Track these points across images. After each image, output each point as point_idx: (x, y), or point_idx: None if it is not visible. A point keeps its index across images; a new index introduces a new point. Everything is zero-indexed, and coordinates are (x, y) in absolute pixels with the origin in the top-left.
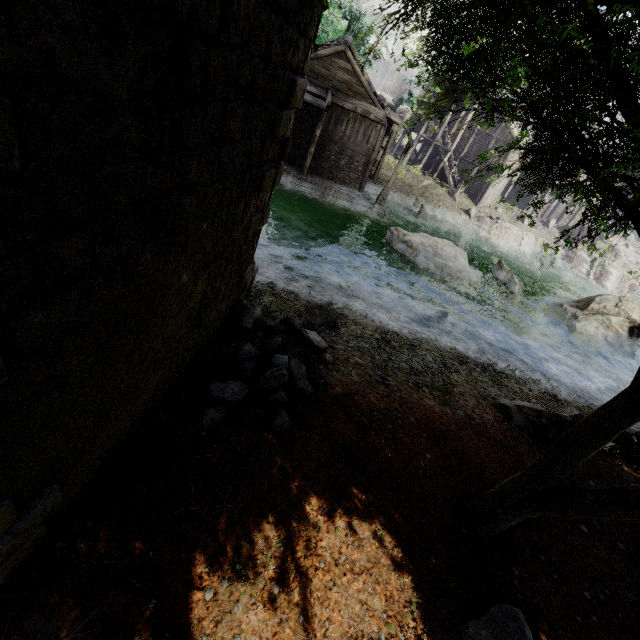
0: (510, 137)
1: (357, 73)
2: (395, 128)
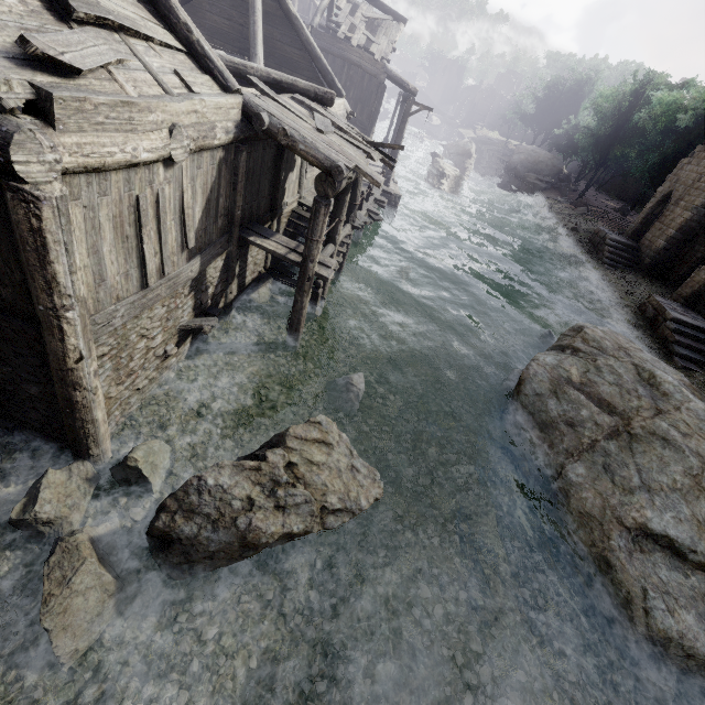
0: (322, 20)
1: None
2: None
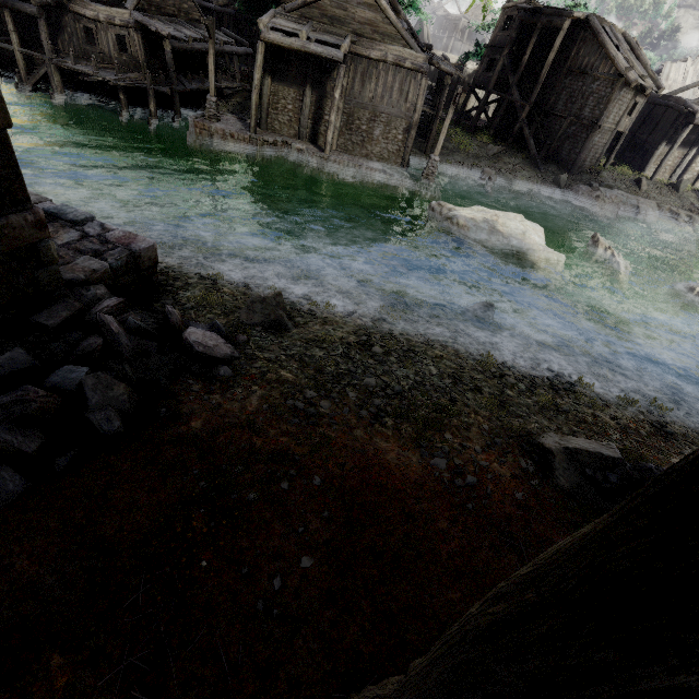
0: (614, 70)
1: (382, 6)
2: (448, 81)
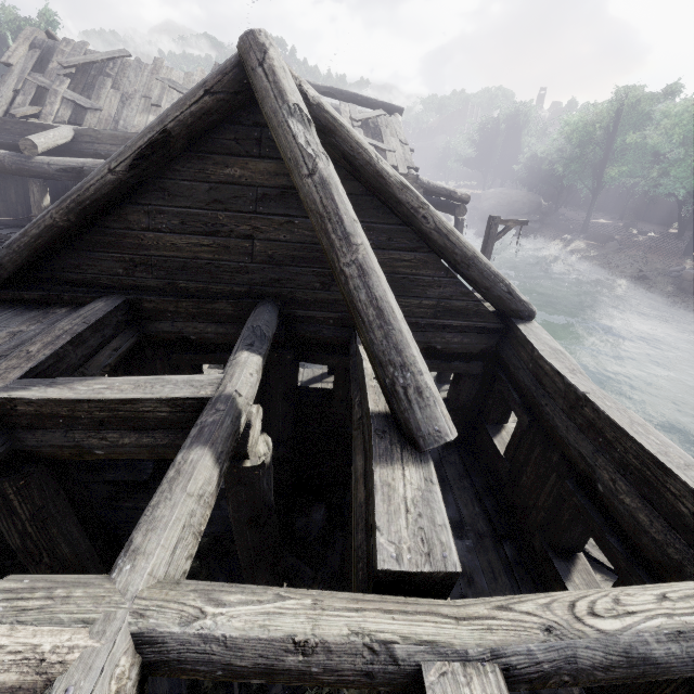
0: None
1: None
2: None
